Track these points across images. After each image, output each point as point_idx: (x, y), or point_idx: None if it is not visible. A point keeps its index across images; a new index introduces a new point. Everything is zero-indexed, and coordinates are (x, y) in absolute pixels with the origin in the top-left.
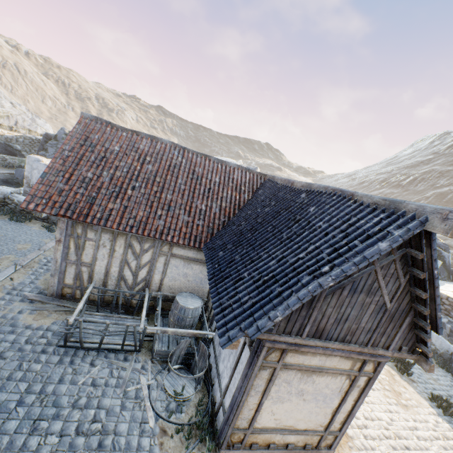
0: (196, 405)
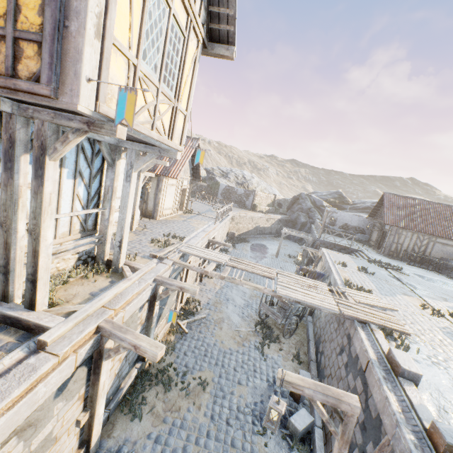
0: None
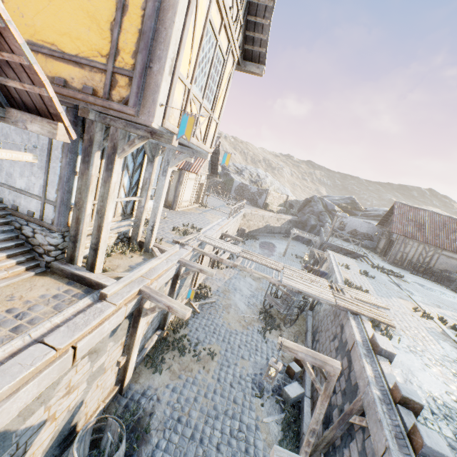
0: None
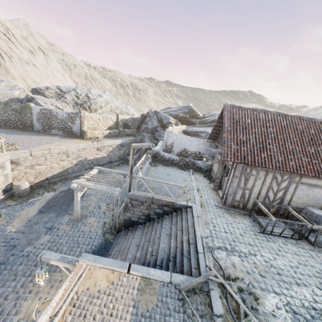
0: None
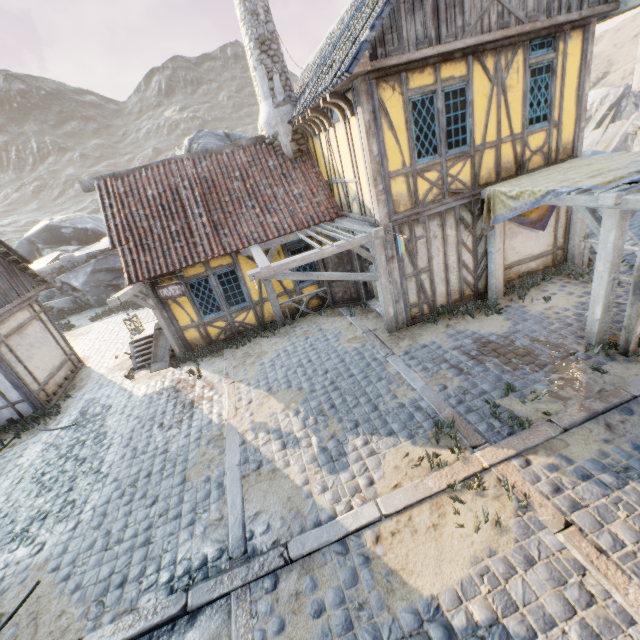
0: (7, 434)
